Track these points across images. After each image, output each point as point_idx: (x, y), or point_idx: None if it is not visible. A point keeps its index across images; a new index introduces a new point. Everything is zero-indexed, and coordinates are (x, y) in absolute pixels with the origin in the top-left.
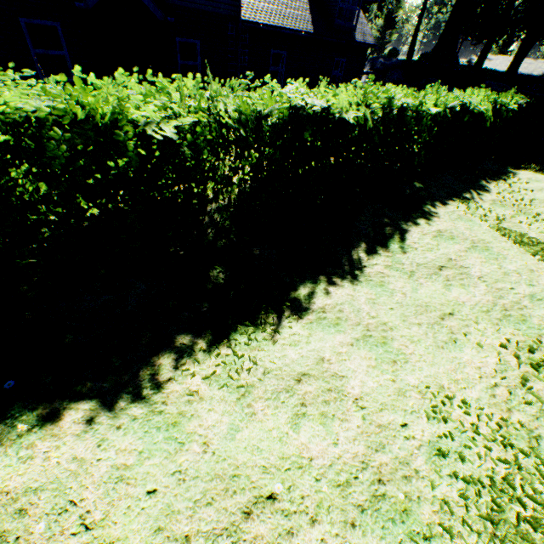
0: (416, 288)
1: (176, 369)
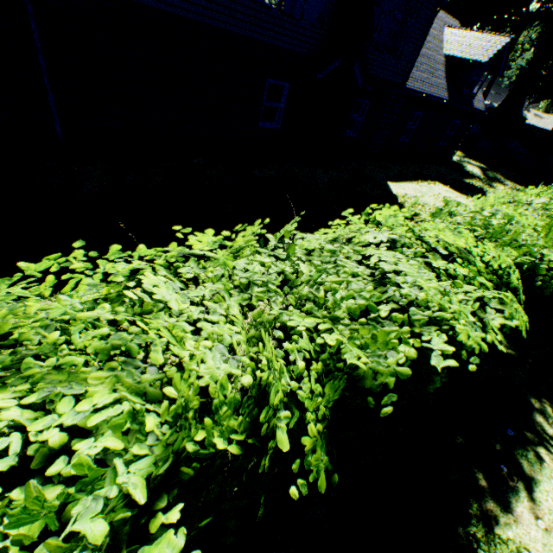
0: None
1: (550, 426)
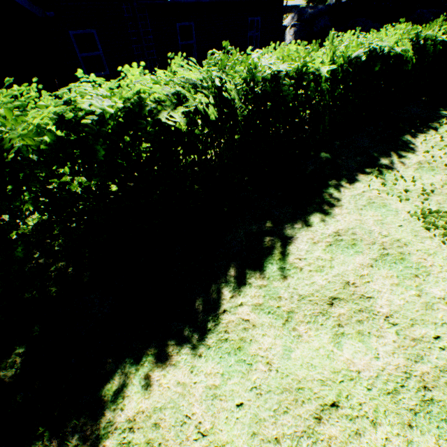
0: (291, 347)
1: None
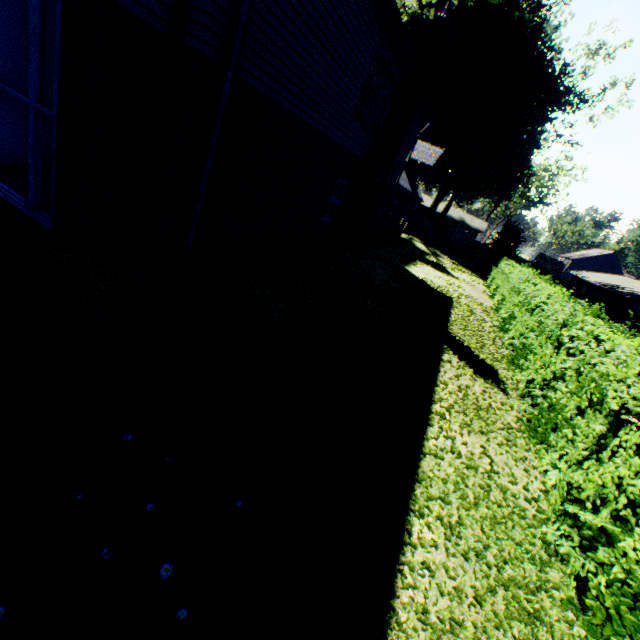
0: None
1: None
